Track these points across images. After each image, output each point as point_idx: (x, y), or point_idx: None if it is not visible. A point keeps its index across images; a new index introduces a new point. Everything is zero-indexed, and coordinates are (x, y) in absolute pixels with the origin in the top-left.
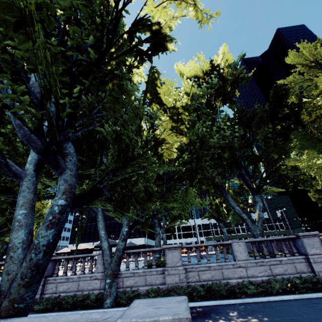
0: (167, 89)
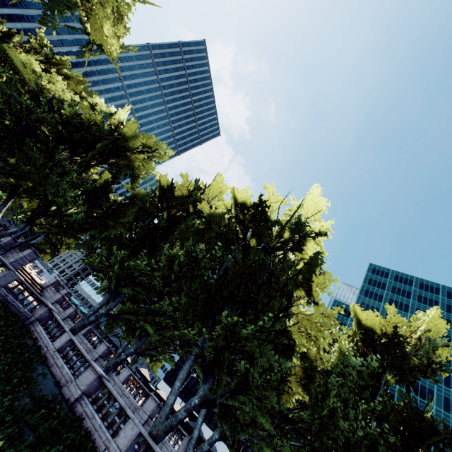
0: None
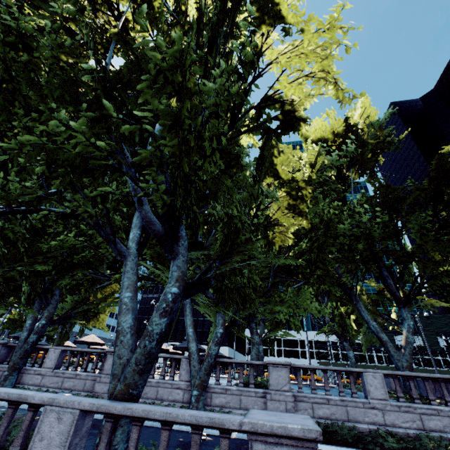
0: (286, 159)
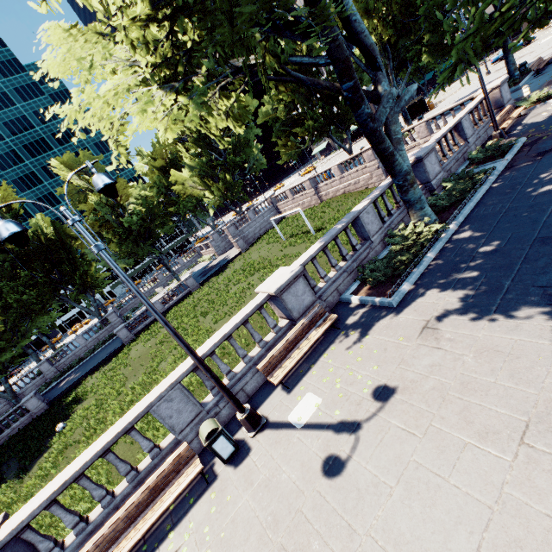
0: None
